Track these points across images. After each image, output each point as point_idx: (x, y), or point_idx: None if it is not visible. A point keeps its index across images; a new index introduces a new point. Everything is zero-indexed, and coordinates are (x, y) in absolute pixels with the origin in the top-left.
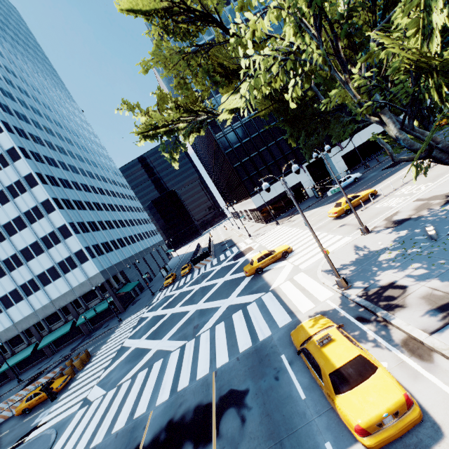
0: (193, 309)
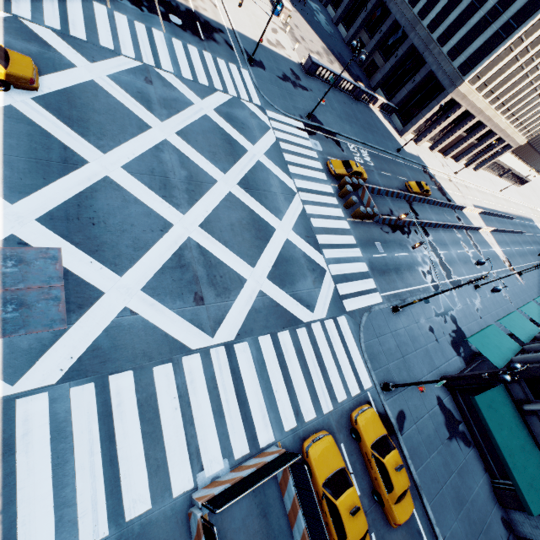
0: (169, 129)
